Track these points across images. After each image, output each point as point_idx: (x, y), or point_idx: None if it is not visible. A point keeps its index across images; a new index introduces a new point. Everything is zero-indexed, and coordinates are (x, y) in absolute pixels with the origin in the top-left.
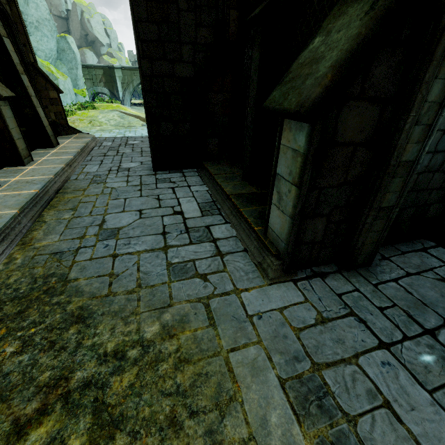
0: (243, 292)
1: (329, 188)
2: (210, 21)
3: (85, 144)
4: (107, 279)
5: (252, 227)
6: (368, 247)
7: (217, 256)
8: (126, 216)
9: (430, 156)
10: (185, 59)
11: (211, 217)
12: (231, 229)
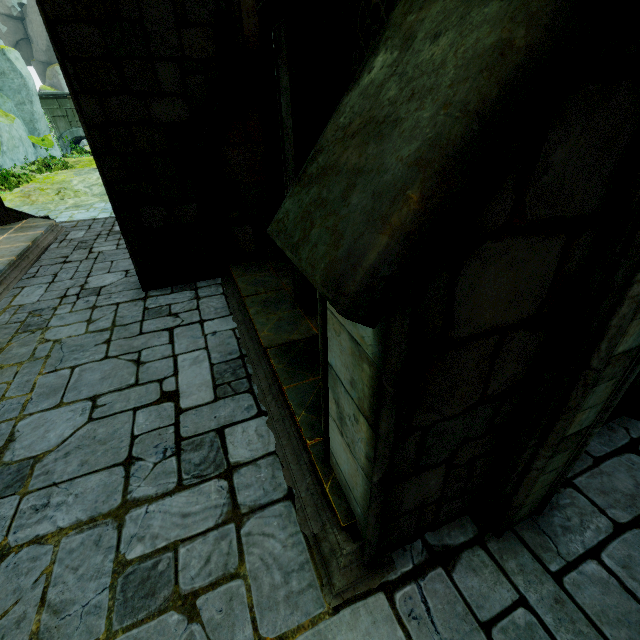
0: None
1: (447, 420)
2: (204, 15)
3: (31, 242)
4: None
5: (302, 437)
6: (537, 493)
7: (228, 525)
8: (62, 419)
9: None
10: (168, 89)
11: (232, 401)
12: (267, 433)
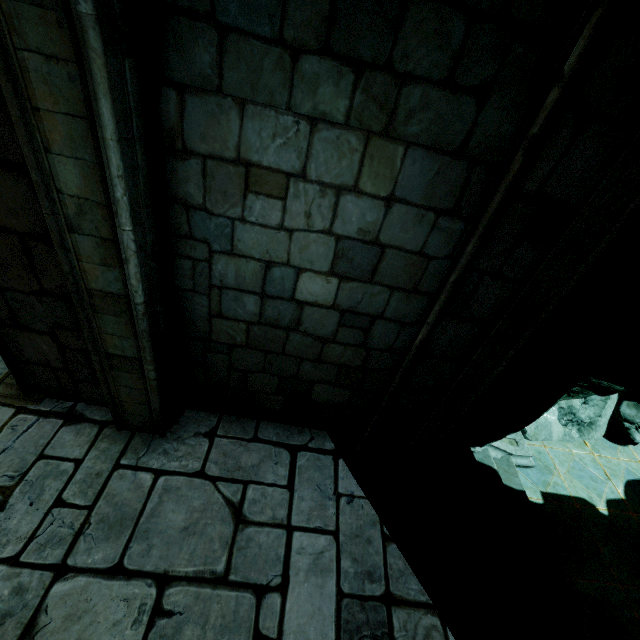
0: None
1: (18, 292)
2: None
3: None
4: None
5: None
6: (136, 407)
7: None
8: None
9: (255, 298)
10: None
11: None
12: None
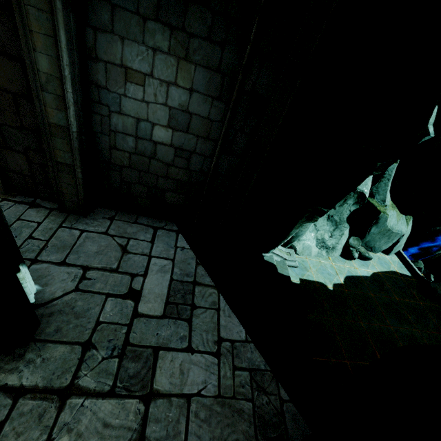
0: None
1: (9, 126)
2: None
3: None
4: None
5: None
6: (71, 197)
7: None
8: None
9: (133, 139)
10: None
11: None
12: None
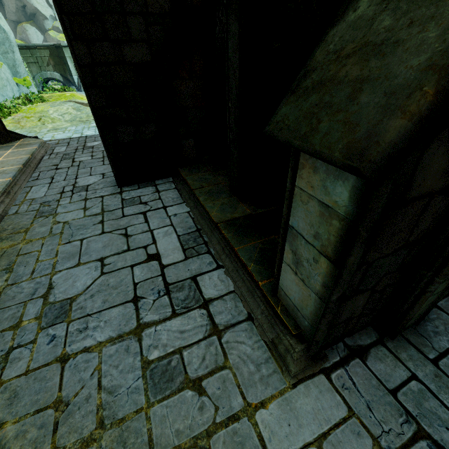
0: (257, 411)
1: (382, 258)
2: None
3: (30, 155)
4: (50, 415)
5: (254, 280)
6: (422, 309)
7: (212, 337)
8: (83, 273)
9: None
10: (136, 37)
11: (198, 259)
12: (226, 279)
